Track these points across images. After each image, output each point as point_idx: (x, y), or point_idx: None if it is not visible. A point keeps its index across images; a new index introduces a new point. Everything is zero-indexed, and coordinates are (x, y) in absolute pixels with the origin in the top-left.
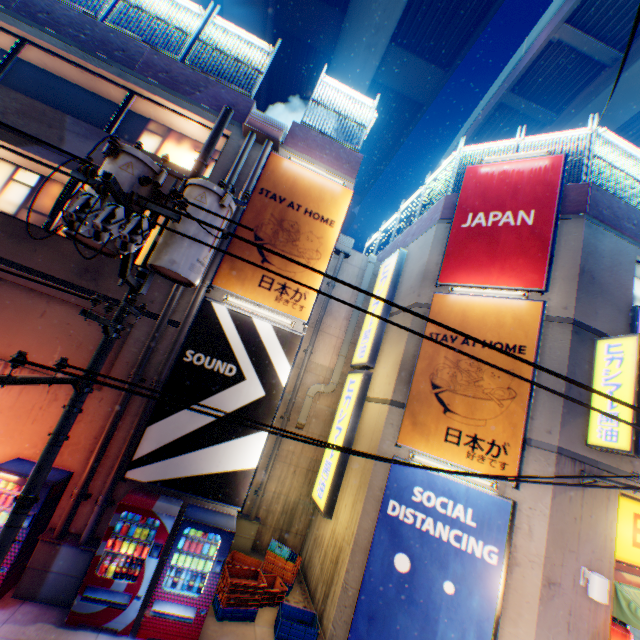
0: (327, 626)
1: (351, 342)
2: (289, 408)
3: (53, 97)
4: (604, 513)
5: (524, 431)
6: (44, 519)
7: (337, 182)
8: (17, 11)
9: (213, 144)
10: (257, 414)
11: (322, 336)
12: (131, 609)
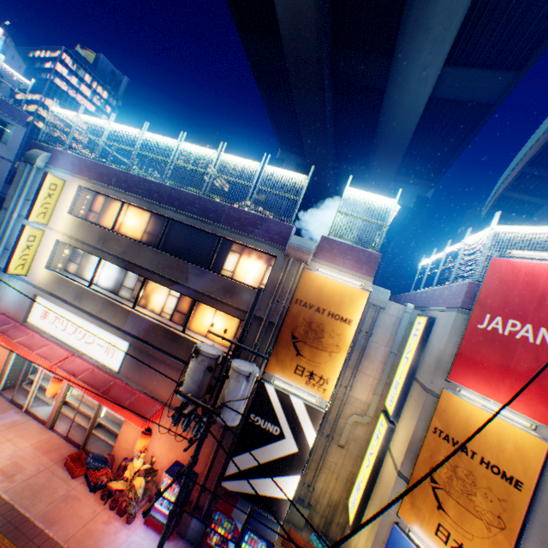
0: None
1: (386, 382)
2: (331, 432)
3: (185, 239)
4: None
5: None
6: (187, 498)
7: (356, 283)
8: (165, 203)
9: (251, 315)
10: (292, 462)
11: (360, 375)
12: None
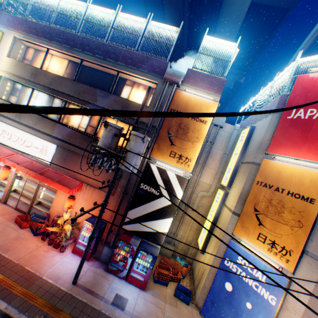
0: (196, 297)
1: (221, 172)
2: (188, 202)
3: (93, 78)
4: None
5: (303, 247)
6: (100, 237)
7: (210, 98)
8: (79, 49)
9: (143, 106)
10: (168, 211)
11: (206, 168)
12: (124, 272)
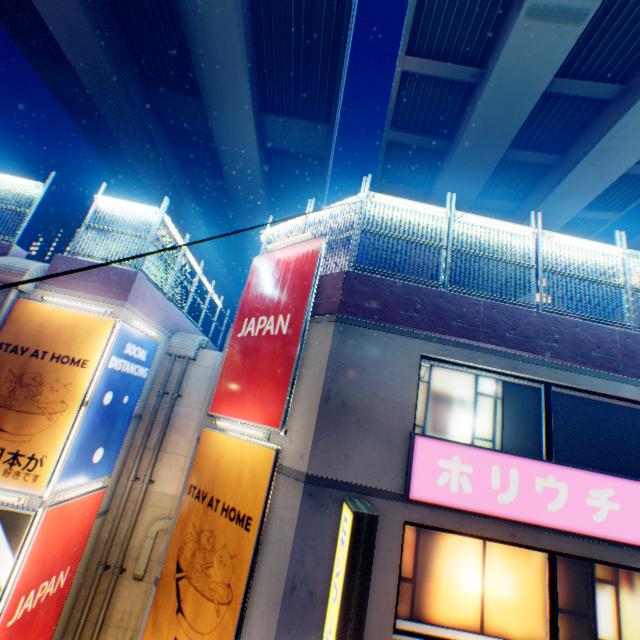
0: None
1: None
2: (119, 559)
3: None
4: None
5: None
6: None
7: (101, 311)
8: None
9: None
10: None
11: (168, 457)
12: None
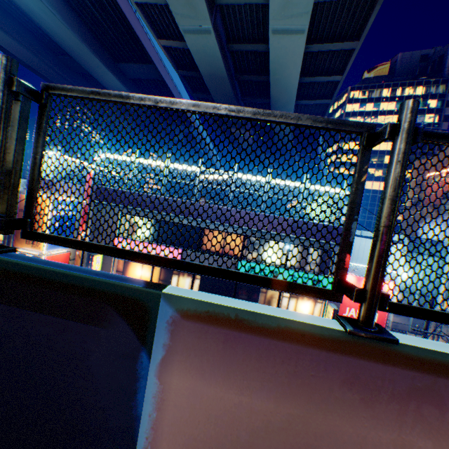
0: None
1: None
2: None
3: None
4: None
5: None
6: None
7: (46, 196)
8: None
9: None
10: None
11: None
12: None
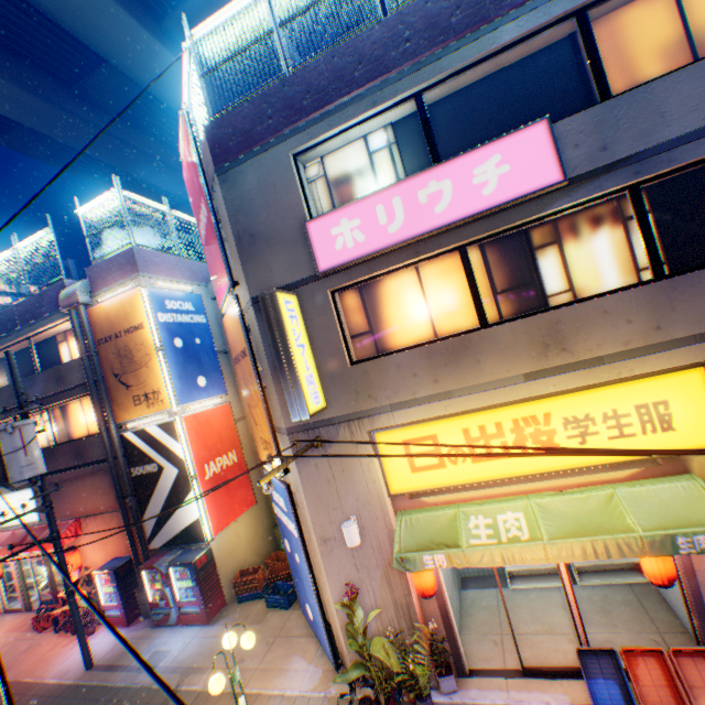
0: None
1: None
2: None
3: (26, 364)
4: (358, 461)
5: (270, 426)
6: (132, 582)
7: (130, 288)
8: None
9: (16, 380)
10: (183, 484)
11: None
12: (173, 613)
